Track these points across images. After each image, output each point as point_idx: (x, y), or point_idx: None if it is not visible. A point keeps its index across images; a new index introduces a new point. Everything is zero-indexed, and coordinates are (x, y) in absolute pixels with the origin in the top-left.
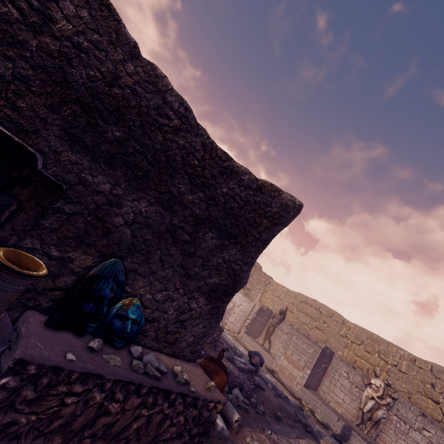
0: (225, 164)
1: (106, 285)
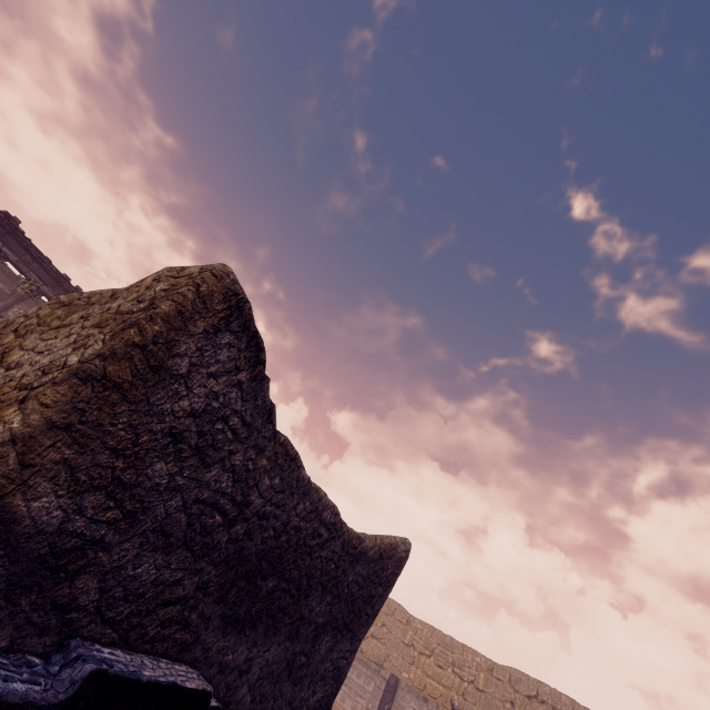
0: (357, 550)
1: None
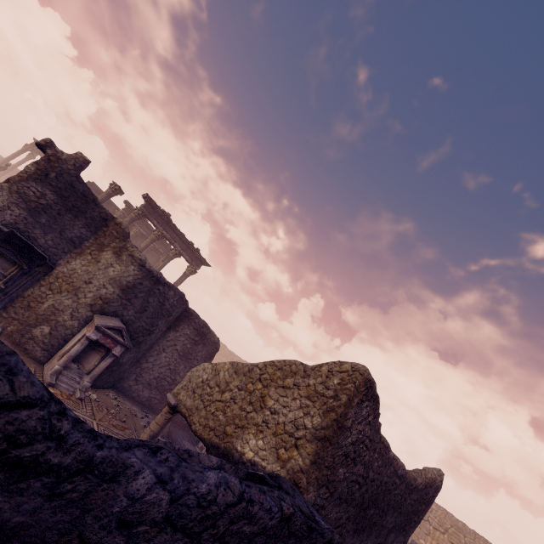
0: (413, 486)
1: None
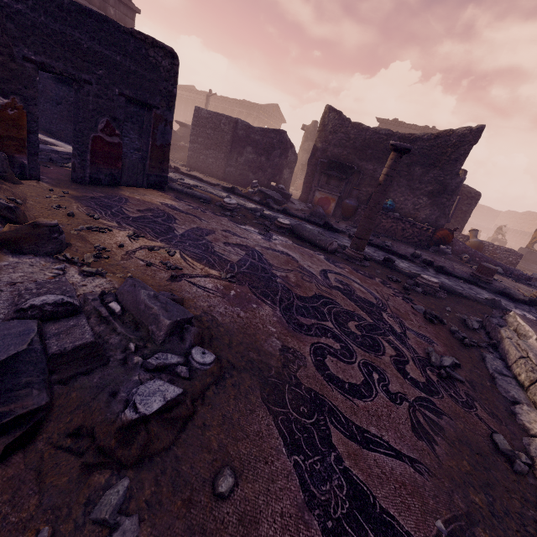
0: (411, 138)
1: None
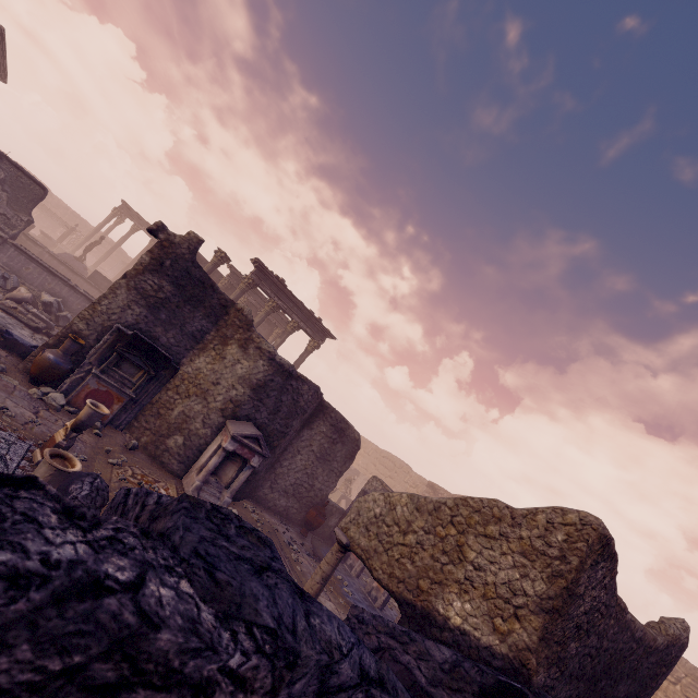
0: (652, 648)
1: None
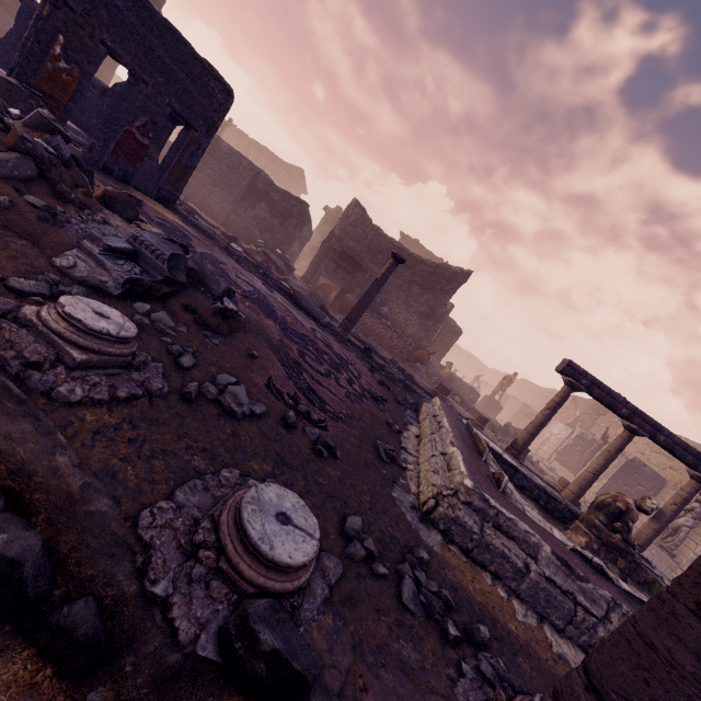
0: (418, 259)
1: (378, 299)
